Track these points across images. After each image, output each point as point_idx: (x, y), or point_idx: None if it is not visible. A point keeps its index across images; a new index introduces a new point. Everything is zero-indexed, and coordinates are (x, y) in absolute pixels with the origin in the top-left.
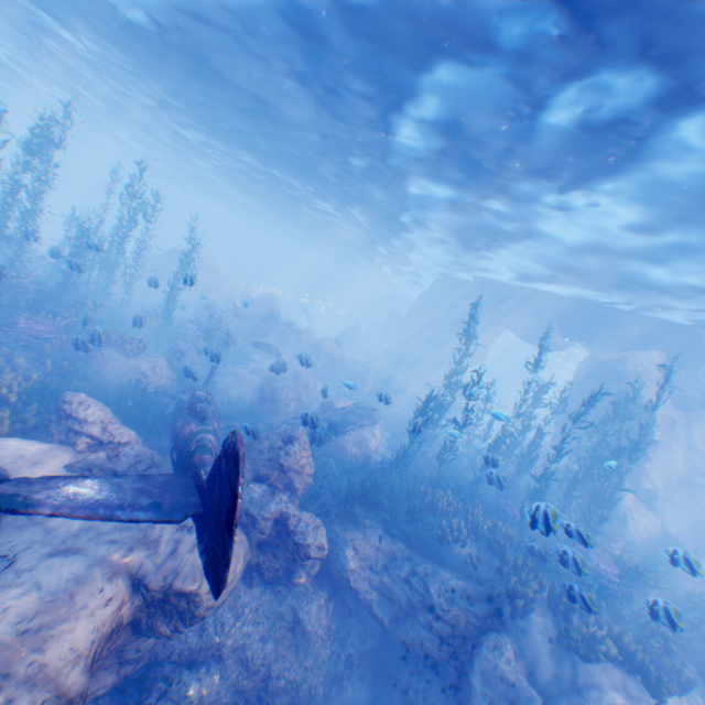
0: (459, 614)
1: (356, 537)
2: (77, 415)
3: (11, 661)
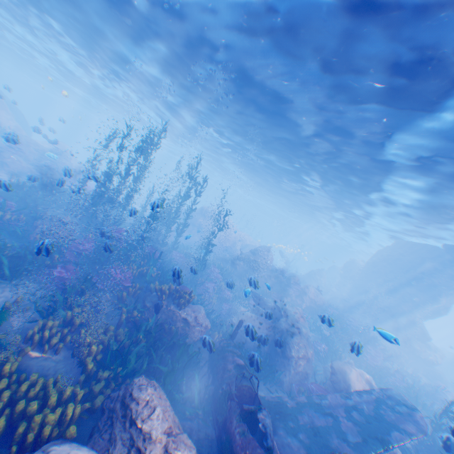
0: None
1: None
2: (141, 424)
3: None
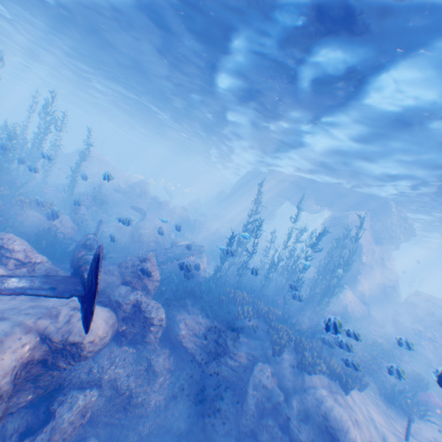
0: (244, 355)
1: (186, 317)
2: (7, 246)
3: None
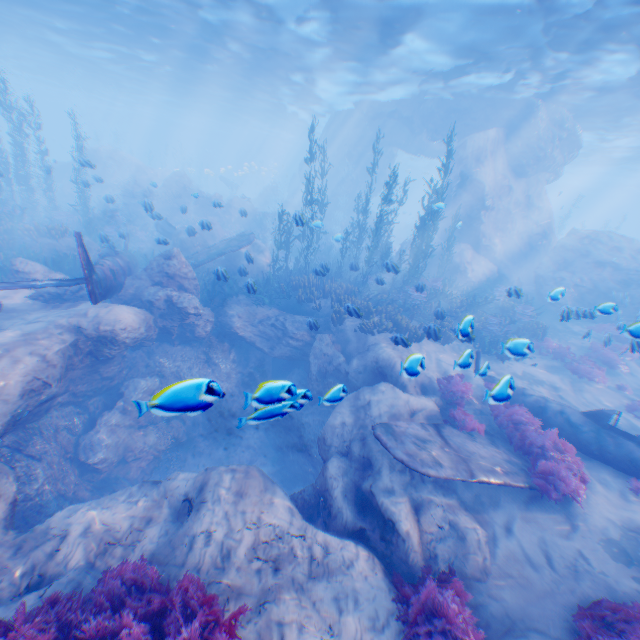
0: (305, 333)
1: (240, 311)
2: (24, 271)
3: (17, 348)
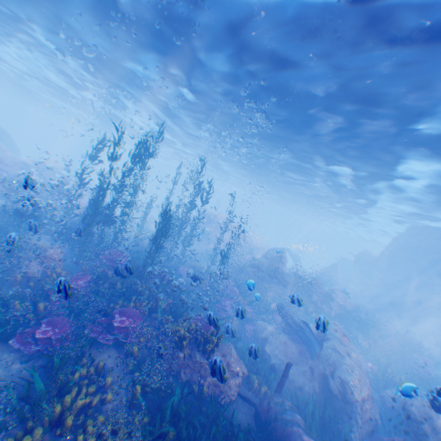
0: None
1: None
2: None
3: None
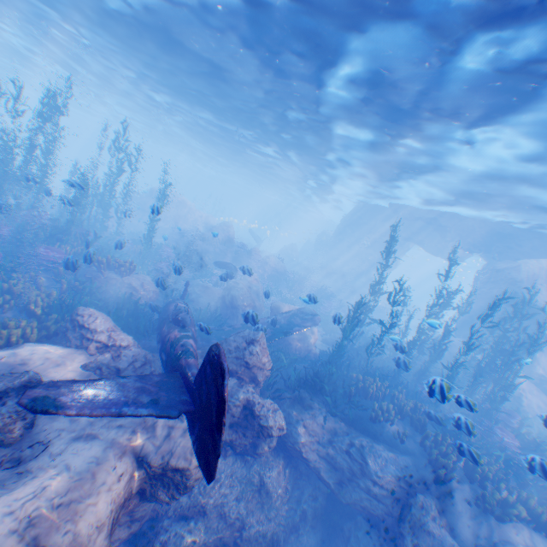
0: (392, 480)
1: (305, 417)
2: (88, 326)
3: (51, 531)
